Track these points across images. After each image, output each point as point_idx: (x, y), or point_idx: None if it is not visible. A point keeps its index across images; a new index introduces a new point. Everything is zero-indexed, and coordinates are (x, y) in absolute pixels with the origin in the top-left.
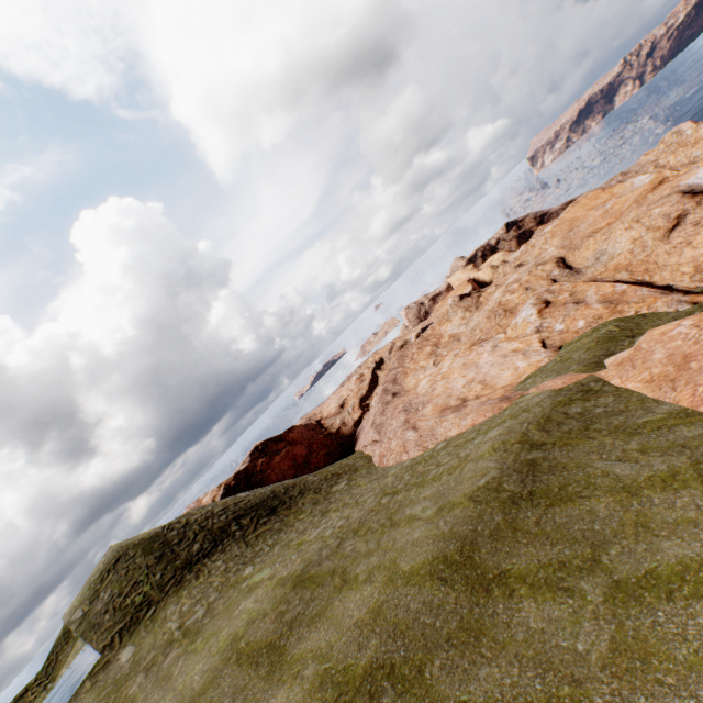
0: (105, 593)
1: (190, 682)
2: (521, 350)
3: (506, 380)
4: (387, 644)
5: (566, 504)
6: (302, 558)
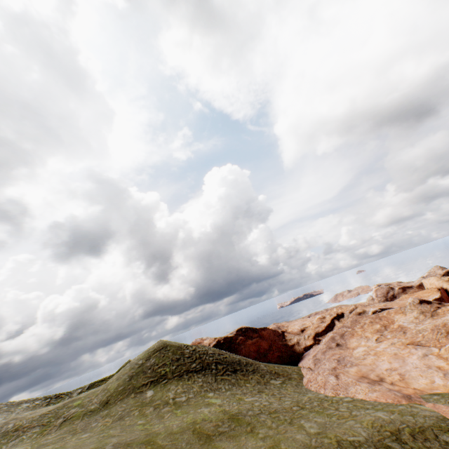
0: (152, 359)
1: (171, 425)
2: (444, 370)
3: (420, 385)
4: None
5: None
6: (238, 407)
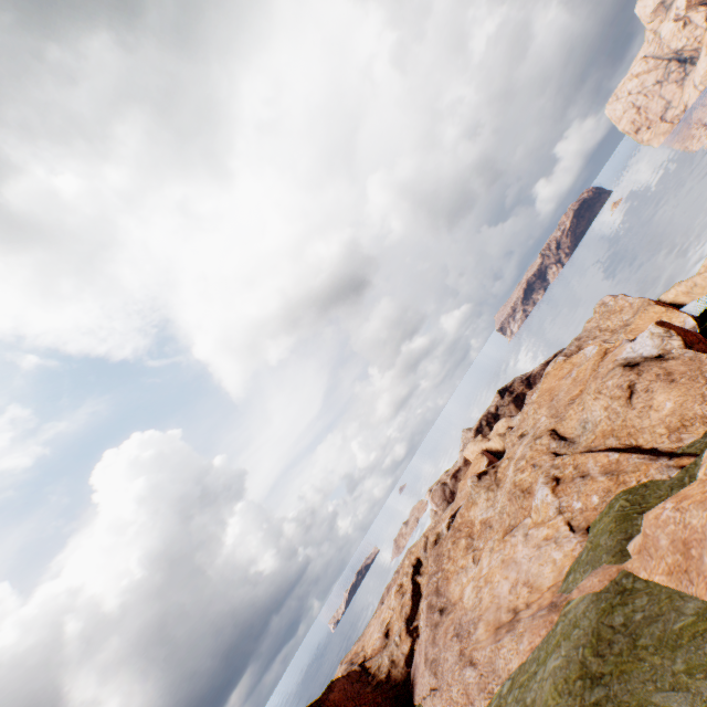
0: None
1: None
2: (551, 537)
3: (549, 578)
4: None
5: None
6: None
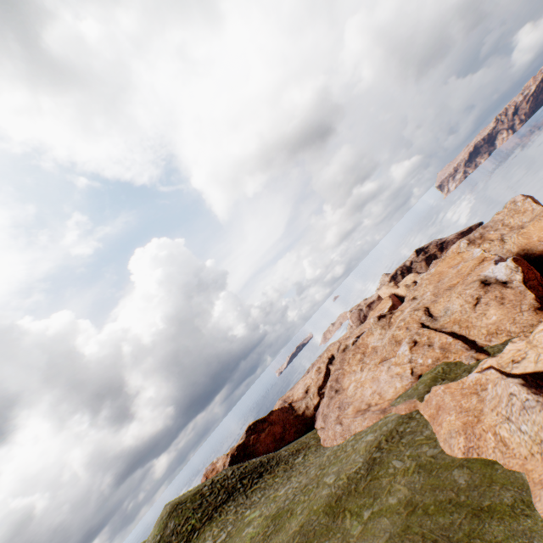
0: (171, 523)
1: None
2: (400, 374)
3: (390, 395)
4: (302, 536)
5: (376, 480)
6: (276, 504)
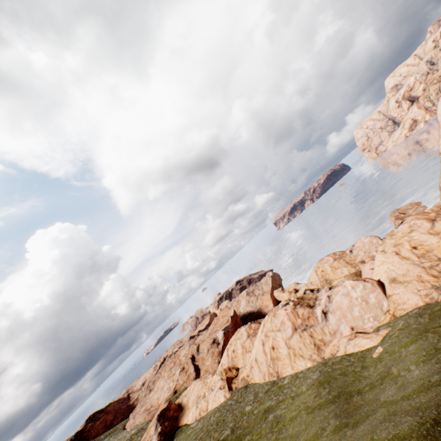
0: None
1: None
2: (170, 388)
3: (160, 401)
4: None
5: None
6: None
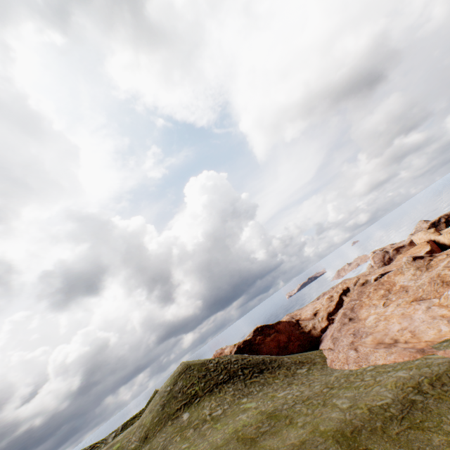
0: (180, 383)
1: (215, 439)
2: (447, 317)
3: (429, 337)
4: None
5: (418, 431)
6: (273, 404)
